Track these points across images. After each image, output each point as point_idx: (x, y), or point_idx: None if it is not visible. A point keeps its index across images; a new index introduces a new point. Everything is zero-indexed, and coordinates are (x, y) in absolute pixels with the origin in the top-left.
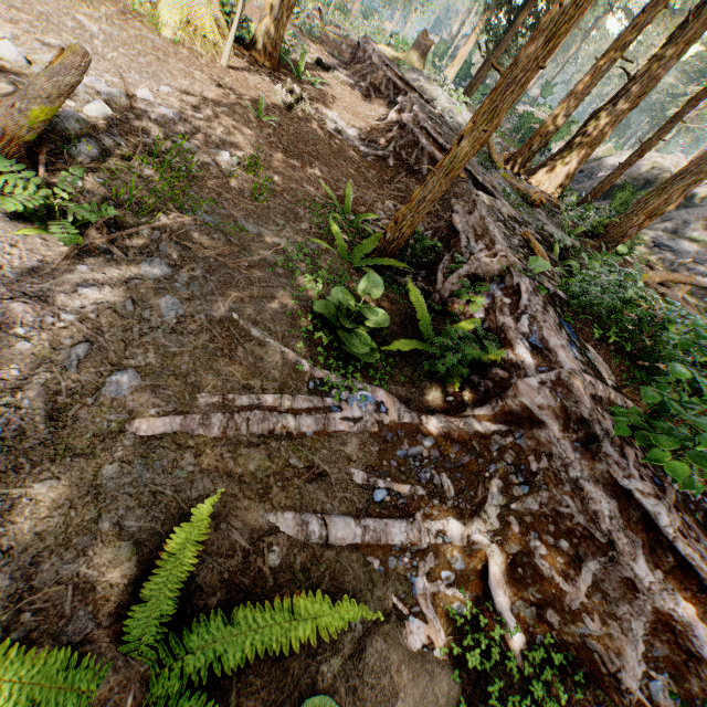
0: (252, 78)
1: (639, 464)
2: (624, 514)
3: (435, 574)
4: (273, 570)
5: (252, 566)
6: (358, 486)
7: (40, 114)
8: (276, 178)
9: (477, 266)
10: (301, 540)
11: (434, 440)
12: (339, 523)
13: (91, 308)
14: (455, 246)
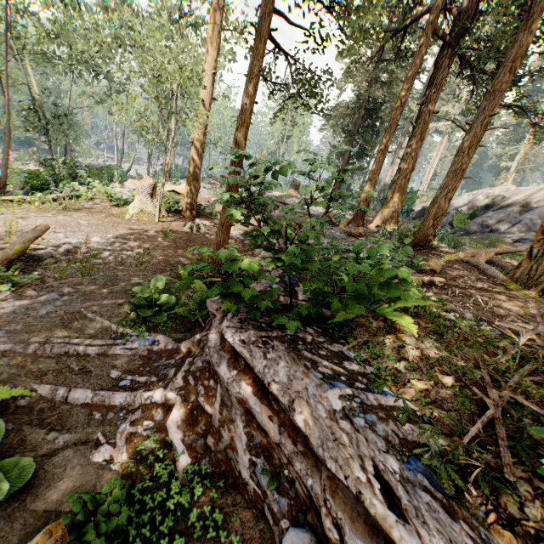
0: (175, 223)
1: (252, 320)
2: (223, 343)
3: (139, 423)
4: (18, 406)
5: (5, 402)
6: (111, 378)
7: (21, 249)
8: (160, 257)
9: None
10: (49, 398)
11: (183, 355)
12: (80, 391)
13: (3, 311)
14: None
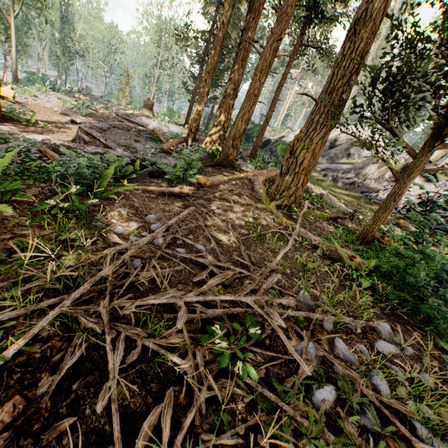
0: None
1: None
2: None
3: None
4: None
5: None
6: None
7: None
8: None
9: None
10: None
11: None
12: None
13: None
14: None
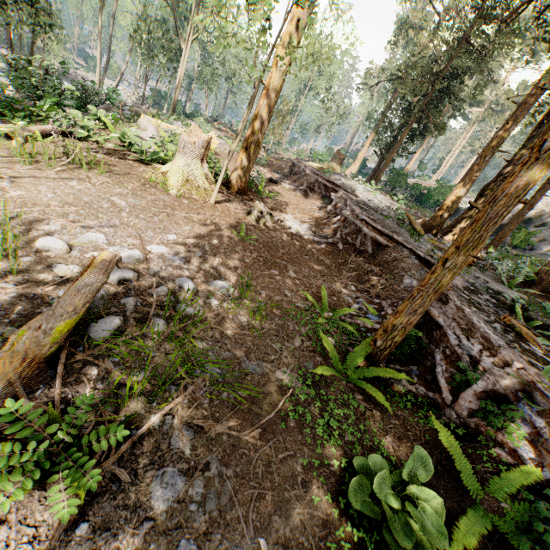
0: (231, 206)
1: None
2: None
3: None
4: None
5: None
6: None
7: (64, 323)
8: (264, 294)
9: (494, 381)
10: None
11: None
12: None
13: None
14: (443, 341)
